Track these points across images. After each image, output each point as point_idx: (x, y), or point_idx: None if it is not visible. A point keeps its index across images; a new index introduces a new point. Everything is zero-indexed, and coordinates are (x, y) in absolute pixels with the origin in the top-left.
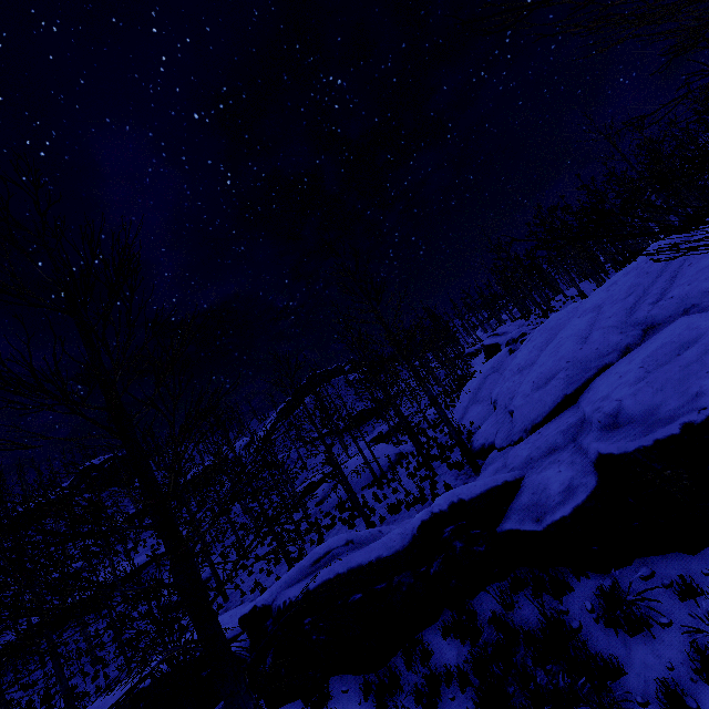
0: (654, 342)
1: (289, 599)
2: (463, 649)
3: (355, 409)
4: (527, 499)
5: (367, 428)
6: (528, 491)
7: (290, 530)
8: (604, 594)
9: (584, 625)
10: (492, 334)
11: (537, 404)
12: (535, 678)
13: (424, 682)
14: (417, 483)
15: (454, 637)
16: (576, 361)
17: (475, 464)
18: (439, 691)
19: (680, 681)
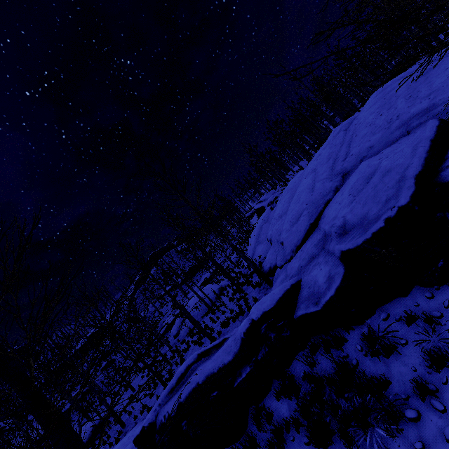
0: (352, 180)
1: (167, 413)
2: (292, 403)
3: (186, 268)
4: (306, 292)
5: (196, 278)
6: (306, 287)
7: (160, 360)
8: (366, 337)
9: (359, 360)
10: (258, 201)
11: (296, 234)
12: (340, 406)
13: (272, 435)
14: (236, 303)
15: (284, 397)
16: (311, 203)
17: (269, 280)
18: (283, 438)
19: (422, 376)
